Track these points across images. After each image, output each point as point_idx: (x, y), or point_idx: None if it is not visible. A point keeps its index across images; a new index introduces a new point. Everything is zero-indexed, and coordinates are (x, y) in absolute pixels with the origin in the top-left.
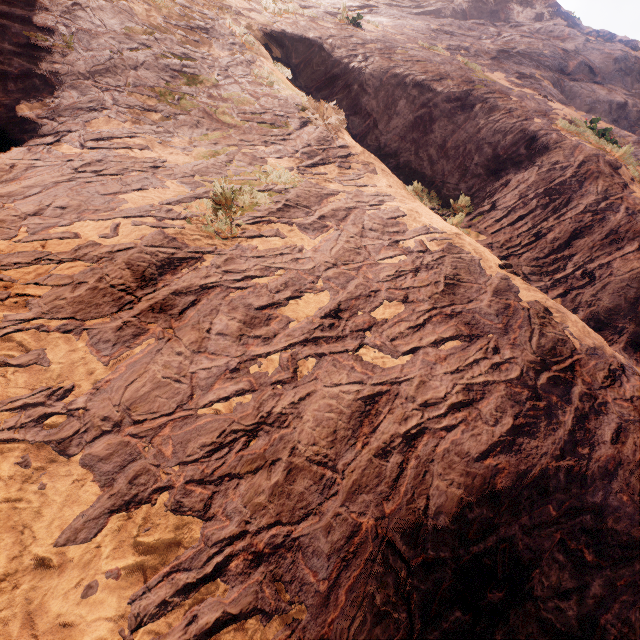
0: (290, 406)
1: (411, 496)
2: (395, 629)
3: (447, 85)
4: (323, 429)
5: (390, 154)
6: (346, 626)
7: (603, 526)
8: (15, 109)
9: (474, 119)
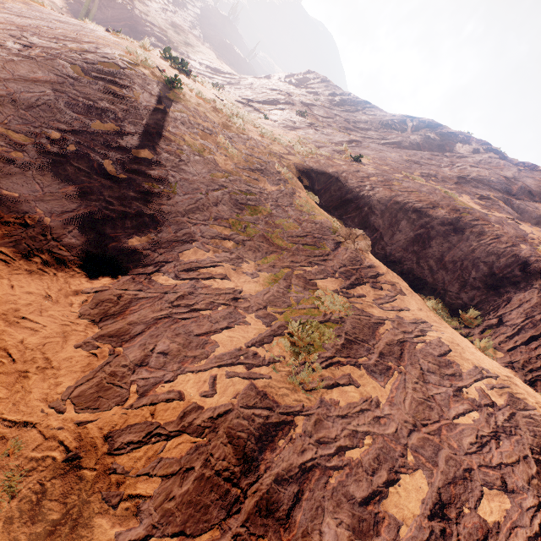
0: None
1: None
2: None
3: (440, 212)
4: None
5: (395, 261)
6: None
7: None
8: (127, 242)
9: (467, 240)
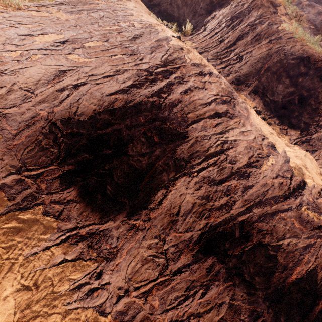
0: (19, 69)
1: (69, 107)
2: (51, 155)
3: None
4: (33, 79)
5: (156, 4)
6: (23, 148)
7: (165, 126)
8: None
9: None
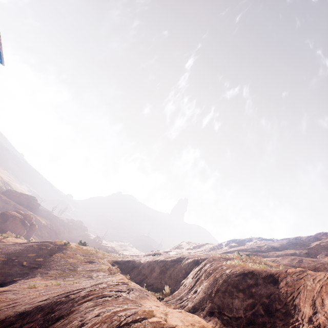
0: None
1: None
2: None
3: (172, 258)
4: None
5: (150, 285)
6: None
7: (53, 315)
8: (13, 279)
9: (180, 263)
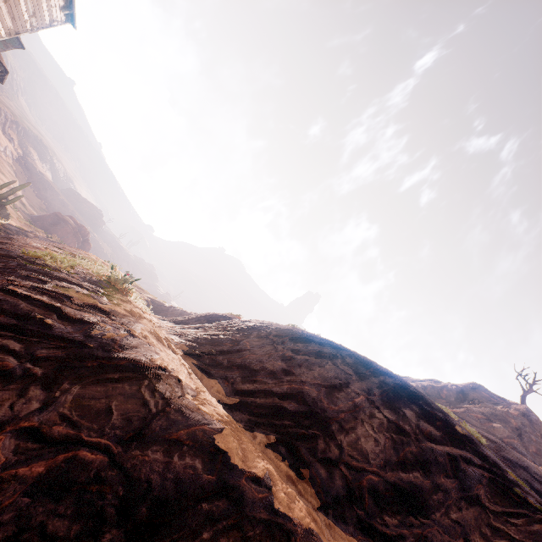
0: None
1: None
2: None
3: None
4: None
5: None
6: None
7: None
8: None
9: None
